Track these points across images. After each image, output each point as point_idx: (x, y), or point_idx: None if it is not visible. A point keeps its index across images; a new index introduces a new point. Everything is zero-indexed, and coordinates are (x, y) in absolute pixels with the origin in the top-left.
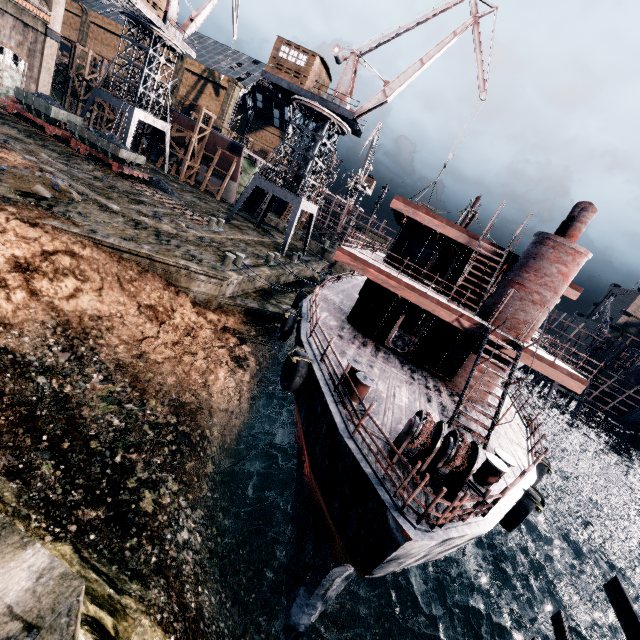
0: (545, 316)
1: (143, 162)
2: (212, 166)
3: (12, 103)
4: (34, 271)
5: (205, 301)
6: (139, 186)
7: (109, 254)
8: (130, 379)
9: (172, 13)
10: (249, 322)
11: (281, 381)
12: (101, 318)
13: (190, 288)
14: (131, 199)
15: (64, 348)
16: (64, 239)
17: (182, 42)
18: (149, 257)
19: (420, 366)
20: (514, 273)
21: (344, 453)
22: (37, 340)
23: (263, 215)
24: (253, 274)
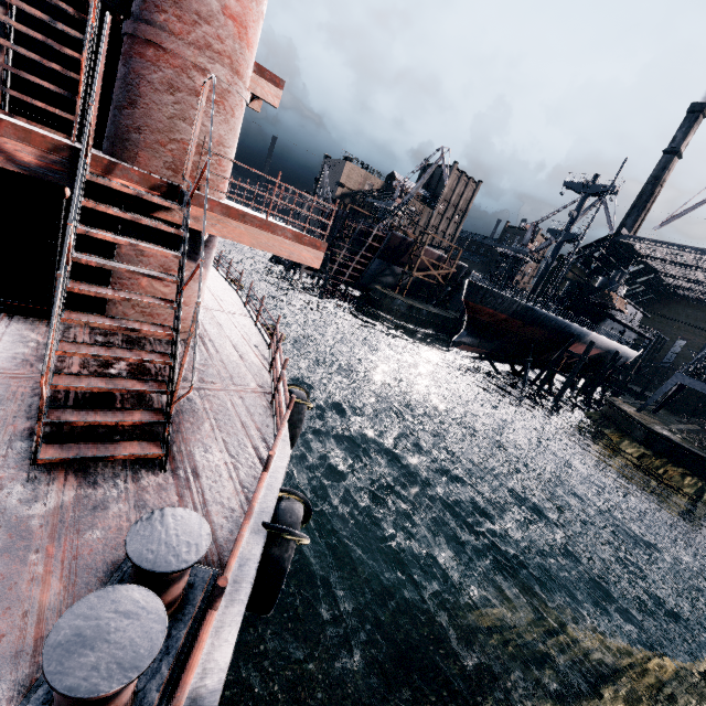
0: (235, 133)
1: None
2: None
3: None
4: None
5: None
6: None
7: None
8: None
9: None
10: None
11: None
12: None
13: None
14: None
15: None
16: None
17: None
18: None
19: (4, 308)
20: (135, 17)
21: None
22: None
23: None
24: None
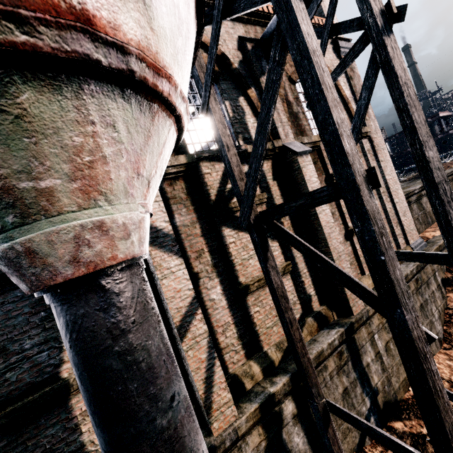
0: None
1: None
2: None
3: None
4: None
5: None
6: None
7: None
8: None
9: None
10: None
11: None
12: None
13: None
14: None
15: None
16: None
17: None
18: None
19: None
20: None
21: None
22: None
23: None
24: None
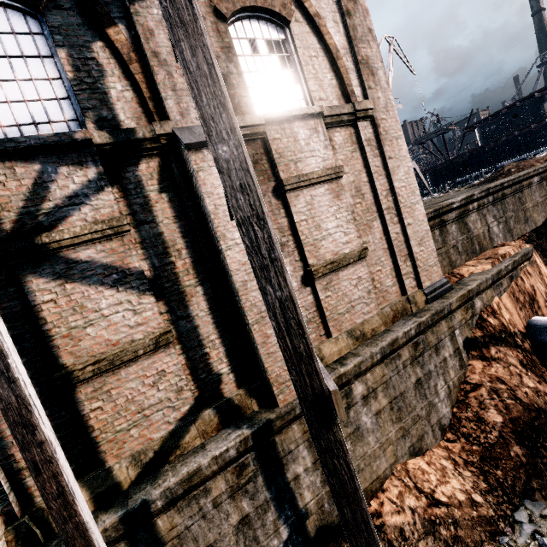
0: None
1: None
2: None
3: None
4: None
5: None
6: None
7: None
8: None
9: None
10: None
11: None
12: None
13: None
14: None
15: None
16: None
17: None
18: None
19: None
20: None
21: None
22: None
23: None
24: None
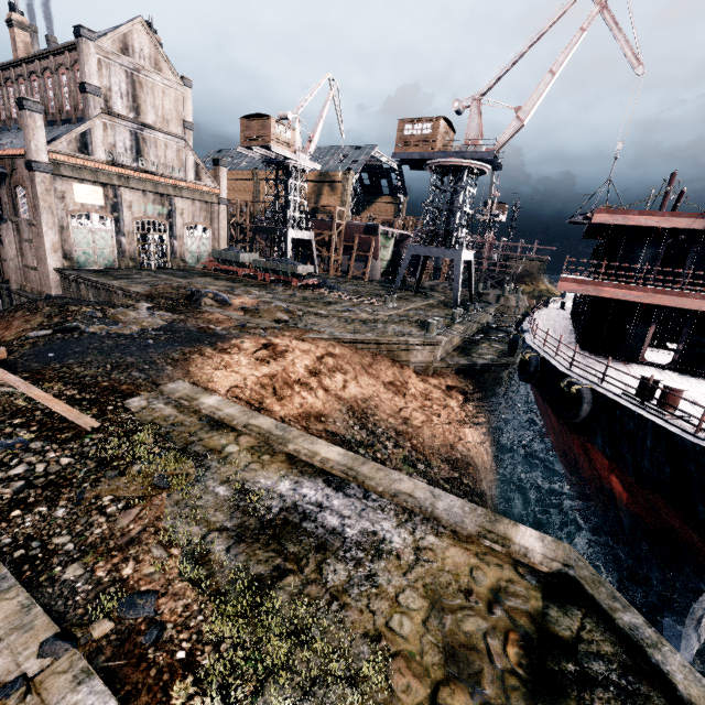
0: None
1: (312, 270)
2: (353, 253)
3: (210, 263)
4: (319, 373)
5: (423, 369)
6: (317, 291)
7: (349, 348)
8: (410, 444)
9: (297, 144)
10: (463, 380)
11: (561, 414)
12: (367, 400)
13: (409, 360)
14: (323, 303)
15: (360, 427)
16: (322, 345)
17: (310, 162)
18: (377, 342)
19: (695, 374)
20: None
21: (693, 453)
22: (344, 424)
23: (418, 280)
24: (454, 333)
